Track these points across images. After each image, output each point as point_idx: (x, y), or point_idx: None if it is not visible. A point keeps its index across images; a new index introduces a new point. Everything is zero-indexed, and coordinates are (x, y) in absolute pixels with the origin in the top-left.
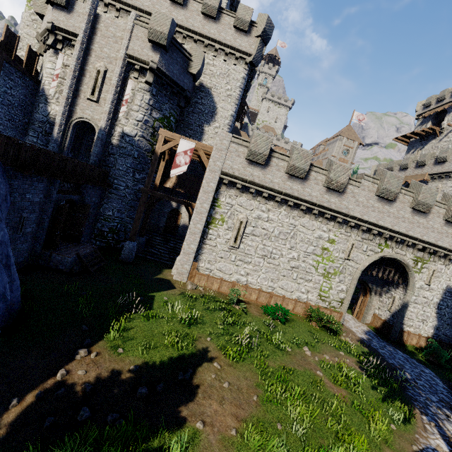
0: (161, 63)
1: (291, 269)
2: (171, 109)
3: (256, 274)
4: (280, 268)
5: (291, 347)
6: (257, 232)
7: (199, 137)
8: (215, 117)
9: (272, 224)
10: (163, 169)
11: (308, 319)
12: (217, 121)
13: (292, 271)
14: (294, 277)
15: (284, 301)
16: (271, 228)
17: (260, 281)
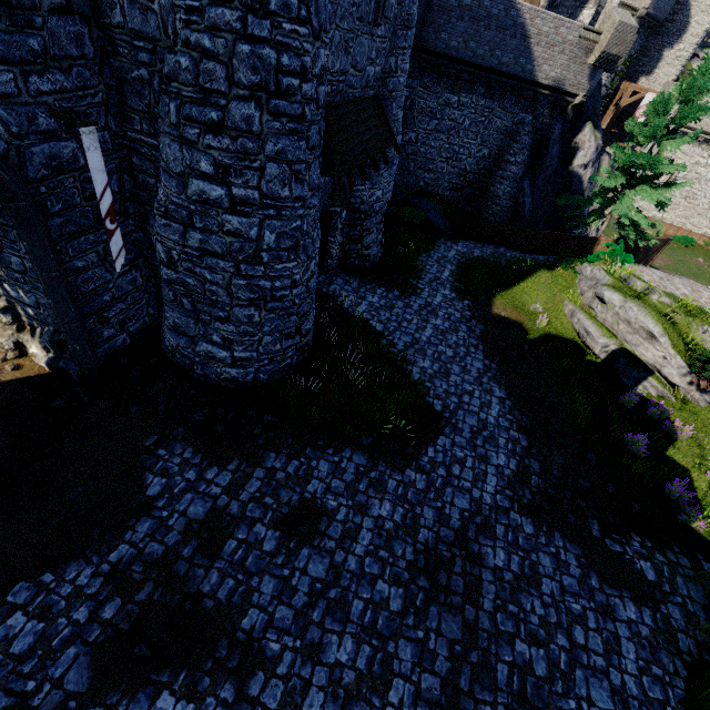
0: (651, 4)
1: (708, 209)
2: (638, 45)
3: (672, 212)
4: (698, 208)
5: (689, 257)
6: (689, 176)
7: (653, 65)
8: (682, 37)
9: (707, 170)
10: (610, 114)
11: (706, 249)
12: (683, 41)
13: (709, 211)
14: (708, 216)
15: (690, 235)
16: (705, 173)
17: (674, 218)
